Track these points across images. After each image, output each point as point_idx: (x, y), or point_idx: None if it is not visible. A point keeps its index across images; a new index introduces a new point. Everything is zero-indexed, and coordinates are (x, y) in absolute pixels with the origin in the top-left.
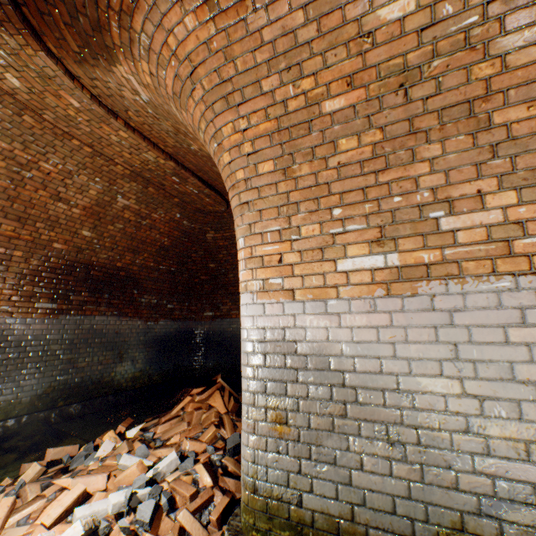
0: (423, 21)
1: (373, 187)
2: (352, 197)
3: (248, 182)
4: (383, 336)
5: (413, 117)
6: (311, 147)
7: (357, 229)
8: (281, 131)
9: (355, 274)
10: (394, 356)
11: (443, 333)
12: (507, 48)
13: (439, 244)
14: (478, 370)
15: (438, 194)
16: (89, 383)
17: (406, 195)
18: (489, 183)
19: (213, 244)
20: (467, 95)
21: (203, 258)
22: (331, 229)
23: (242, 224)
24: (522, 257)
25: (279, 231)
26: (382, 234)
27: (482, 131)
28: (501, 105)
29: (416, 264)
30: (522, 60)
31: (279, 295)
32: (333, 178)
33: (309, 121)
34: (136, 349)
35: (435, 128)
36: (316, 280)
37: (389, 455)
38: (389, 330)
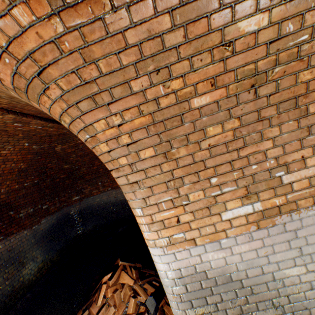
0: (272, 35)
1: (237, 160)
2: (223, 168)
3: (132, 166)
4: (260, 253)
5: (260, 109)
6: (185, 135)
7: (230, 190)
8: (156, 124)
9: (235, 220)
10: (269, 262)
11: (293, 243)
12: None
13: (283, 192)
14: (313, 258)
15: (279, 161)
16: (4, 299)
17: (260, 163)
18: (308, 151)
19: (62, 153)
20: (295, 93)
21: (57, 164)
22: (212, 192)
23: (136, 199)
24: None
25: (171, 200)
26: (248, 191)
27: (303, 117)
28: (313, 100)
29: (272, 206)
30: None
31: (184, 244)
32: (207, 156)
33: (181, 114)
34: (32, 250)
35: (275, 116)
36: (209, 229)
37: (276, 313)
38: (263, 249)
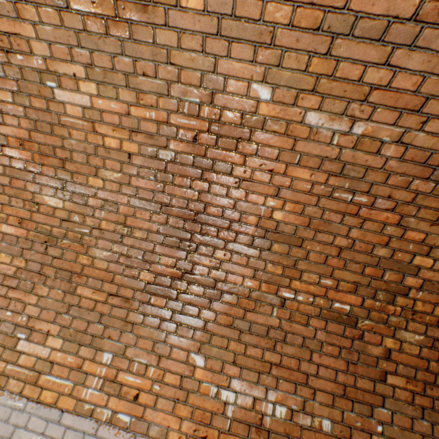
0: (65, 215)
1: (3, 296)
2: None
3: None
4: None
5: (45, 264)
6: None
7: None
8: None
9: None
10: None
11: None
12: (97, 255)
13: (9, 358)
14: None
15: (31, 322)
16: None
17: (16, 313)
18: (56, 328)
19: None
20: (73, 268)
21: None
22: None
23: None
24: (40, 387)
25: None
26: None
27: (71, 293)
28: (85, 283)
29: None
30: (101, 265)
31: None
32: None
33: None
34: None
35: (53, 277)
36: None
37: None
38: None
